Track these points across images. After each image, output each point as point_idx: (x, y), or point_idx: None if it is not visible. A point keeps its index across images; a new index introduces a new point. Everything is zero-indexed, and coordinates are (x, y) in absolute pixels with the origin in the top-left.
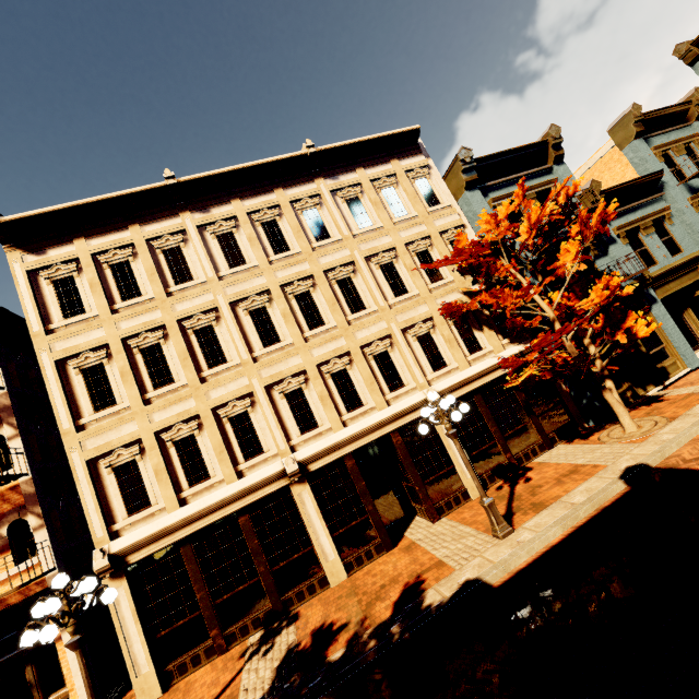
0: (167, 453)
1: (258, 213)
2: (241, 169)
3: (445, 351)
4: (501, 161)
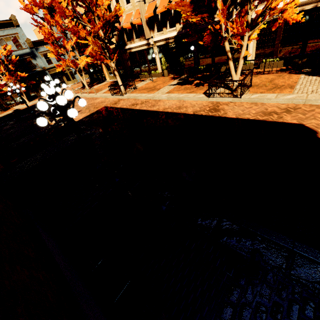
0: None
1: None
2: None
3: None
4: None
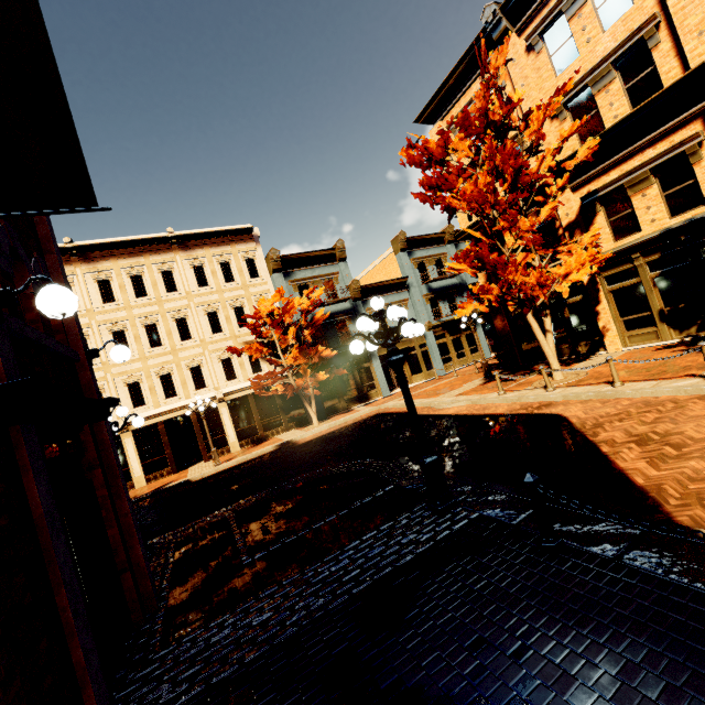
0: None
1: (129, 269)
2: (120, 242)
3: (238, 370)
4: (302, 257)
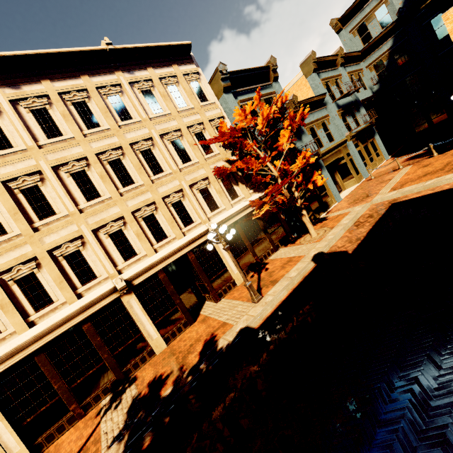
0: (10, 290)
1: (68, 94)
2: (48, 54)
3: (217, 198)
4: (244, 75)
